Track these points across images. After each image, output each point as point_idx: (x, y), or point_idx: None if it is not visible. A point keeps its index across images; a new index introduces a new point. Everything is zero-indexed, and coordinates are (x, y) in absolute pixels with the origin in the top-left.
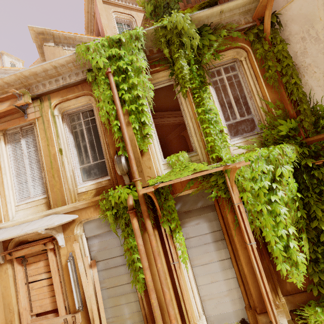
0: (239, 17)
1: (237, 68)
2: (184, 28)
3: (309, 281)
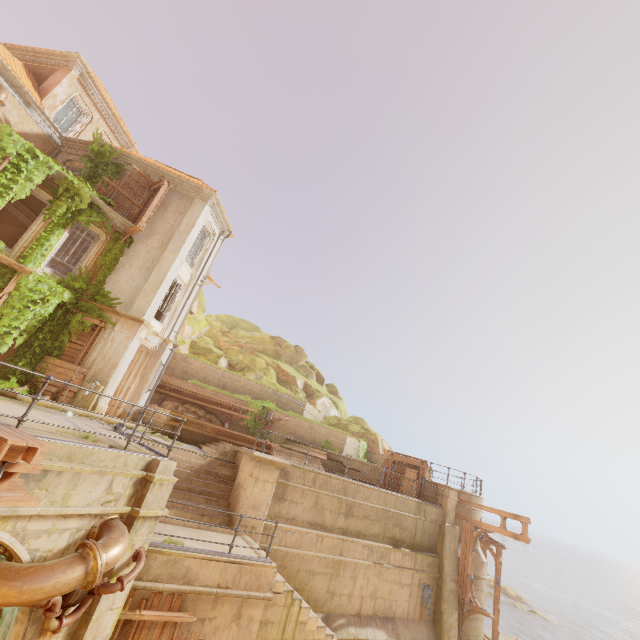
0: (119, 223)
1: (95, 240)
2: (83, 195)
3: (0, 368)
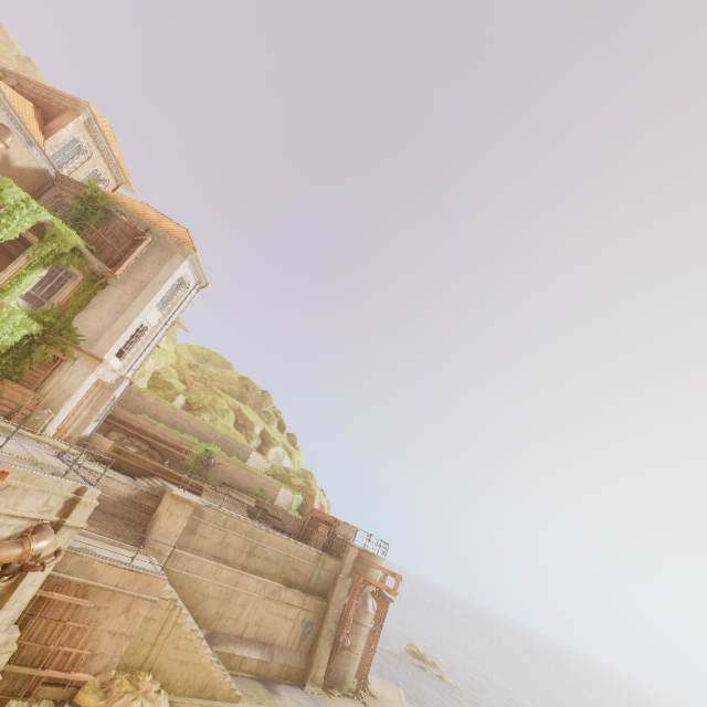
0: (98, 267)
1: (72, 279)
2: (68, 242)
3: None
